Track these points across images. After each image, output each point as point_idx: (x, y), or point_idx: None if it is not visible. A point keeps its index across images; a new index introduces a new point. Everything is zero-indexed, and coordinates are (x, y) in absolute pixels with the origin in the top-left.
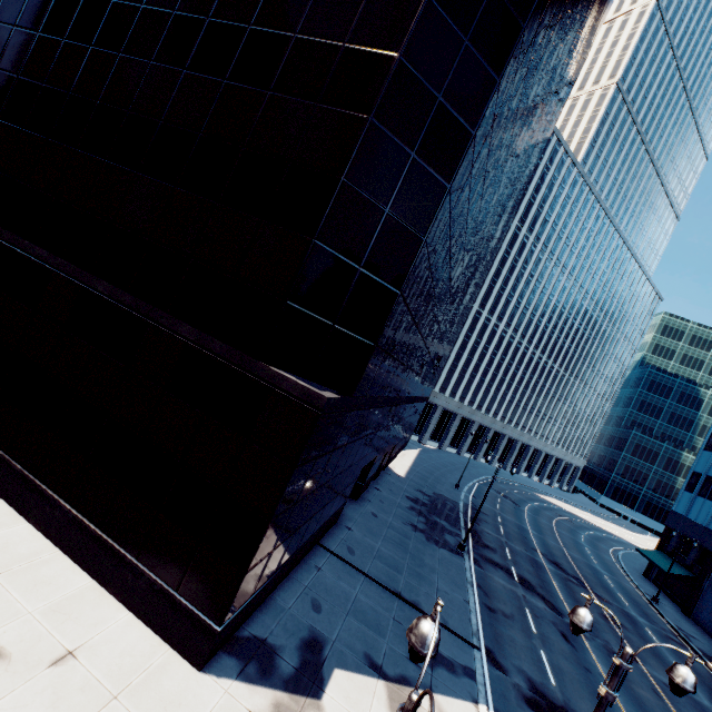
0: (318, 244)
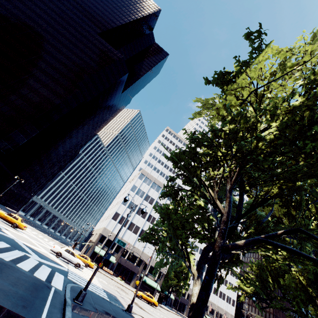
0: (2, 140)
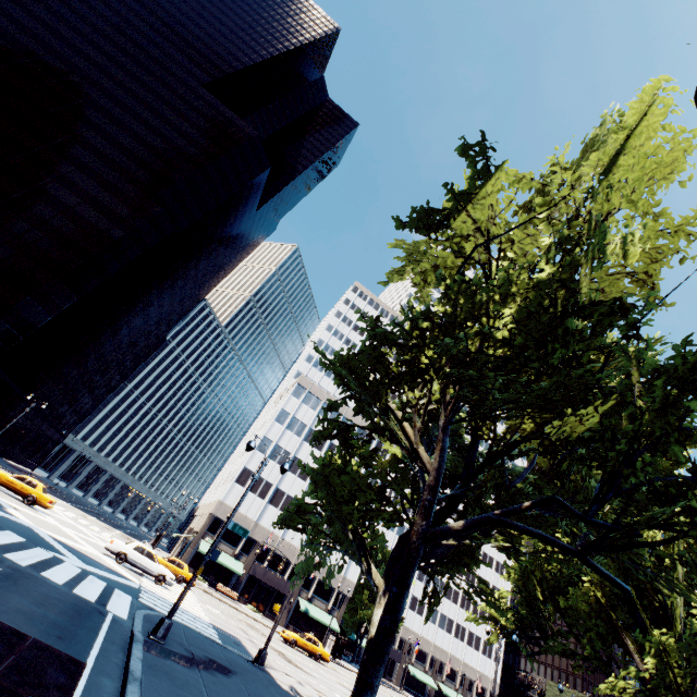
0: None
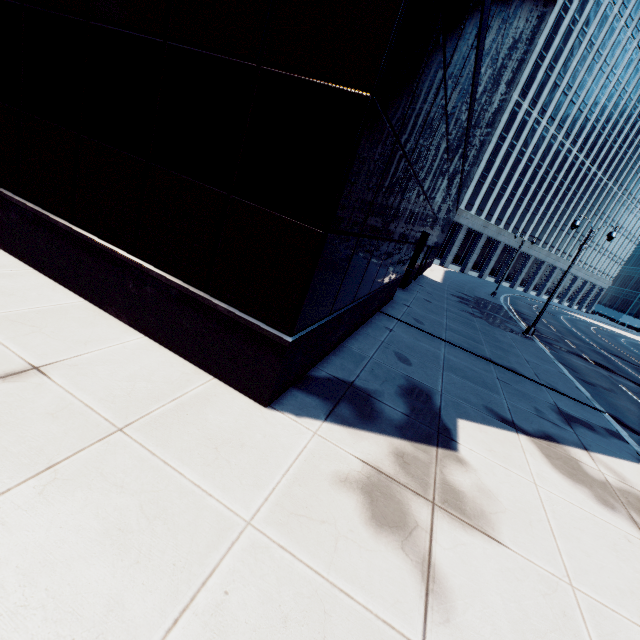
0: None
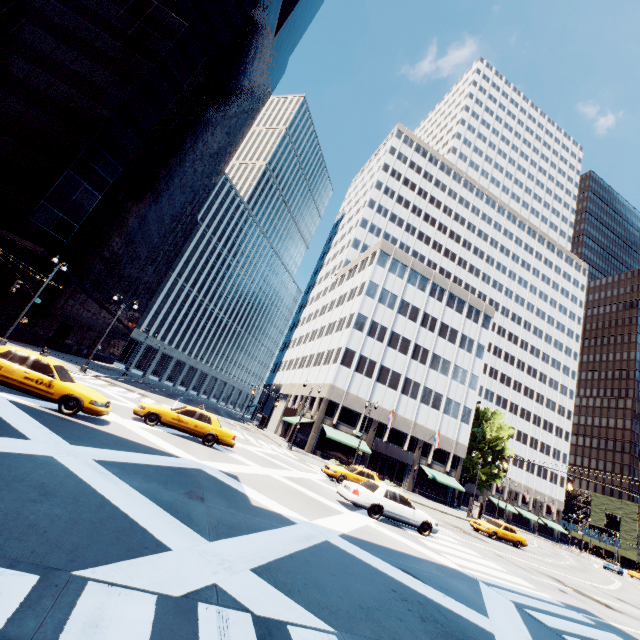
0: (44, 203)
